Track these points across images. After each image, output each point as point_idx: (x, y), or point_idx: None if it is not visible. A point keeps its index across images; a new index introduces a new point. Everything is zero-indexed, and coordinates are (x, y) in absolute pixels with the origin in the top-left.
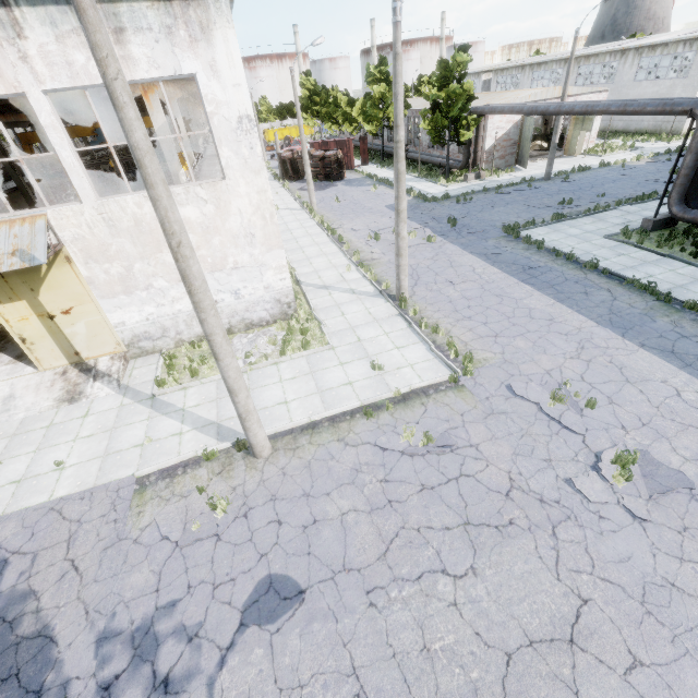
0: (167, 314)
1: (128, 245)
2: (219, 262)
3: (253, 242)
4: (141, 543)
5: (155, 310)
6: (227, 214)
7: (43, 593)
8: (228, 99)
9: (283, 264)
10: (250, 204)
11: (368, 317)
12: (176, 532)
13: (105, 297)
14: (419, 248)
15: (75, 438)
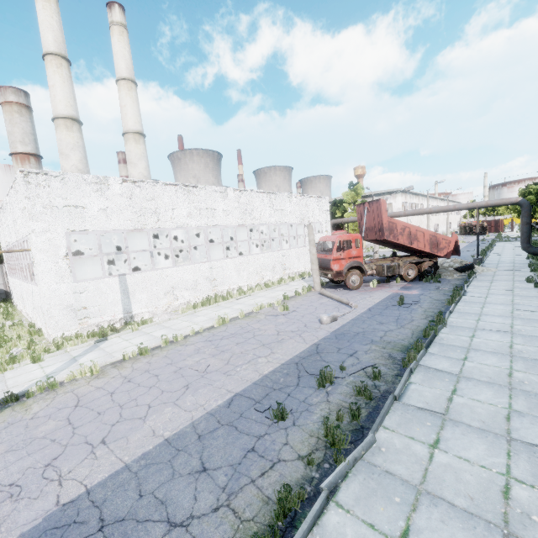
0: None
1: None
2: None
3: None
4: None
5: None
6: None
7: None
8: (396, 206)
9: None
10: None
11: None
12: None
13: None
14: None
15: None
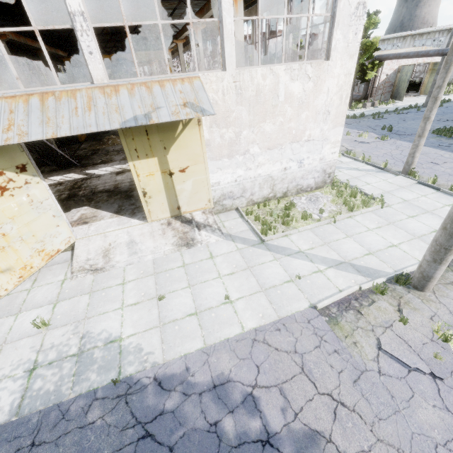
0: (250, 177)
1: (244, 113)
2: (299, 134)
3: (326, 119)
4: (389, 375)
5: (243, 173)
6: (319, 92)
7: (330, 434)
8: None
9: (338, 140)
10: (336, 85)
11: (392, 185)
12: (419, 363)
13: (213, 159)
14: (378, 143)
15: (220, 276)
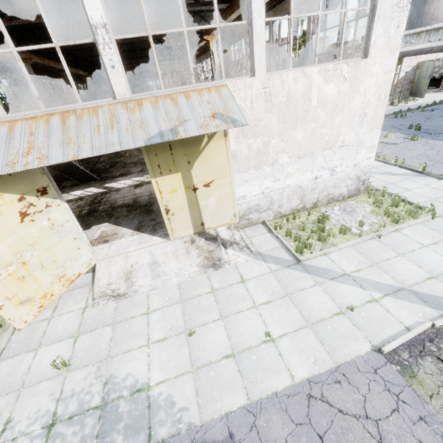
0: (277, 188)
1: (273, 121)
2: (332, 140)
3: (362, 122)
4: None
5: (271, 184)
6: (355, 93)
7: None
8: None
9: (374, 144)
10: (374, 84)
11: (438, 191)
12: None
13: (239, 171)
14: (407, 144)
15: (255, 305)
